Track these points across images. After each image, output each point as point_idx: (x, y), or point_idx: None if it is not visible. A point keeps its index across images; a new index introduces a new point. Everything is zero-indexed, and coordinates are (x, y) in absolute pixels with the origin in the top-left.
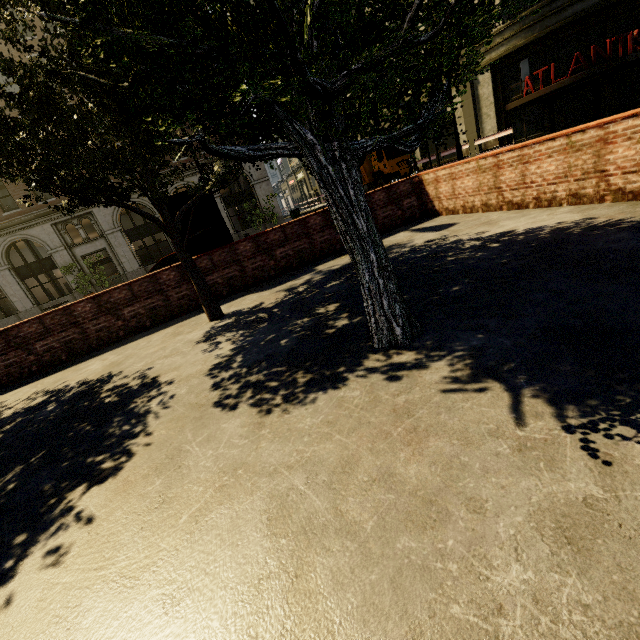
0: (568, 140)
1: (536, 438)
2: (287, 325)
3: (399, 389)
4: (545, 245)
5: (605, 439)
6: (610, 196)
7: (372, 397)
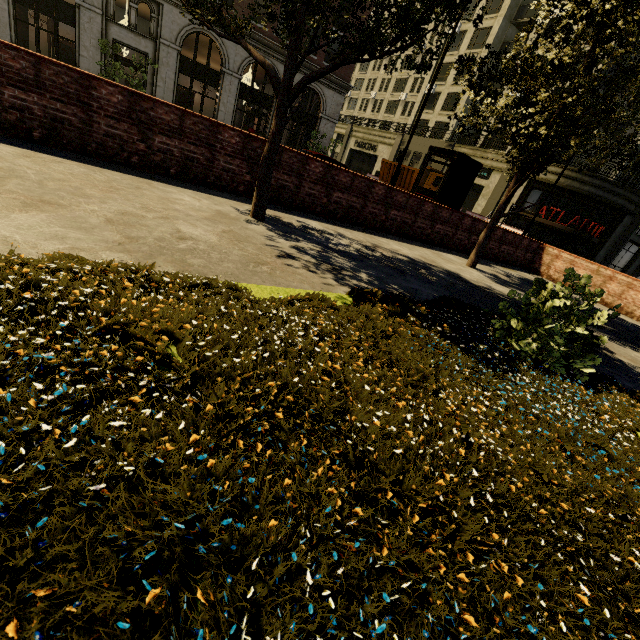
0: None
1: None
2: None
3: None
4: None
5: None
6: None
7: None
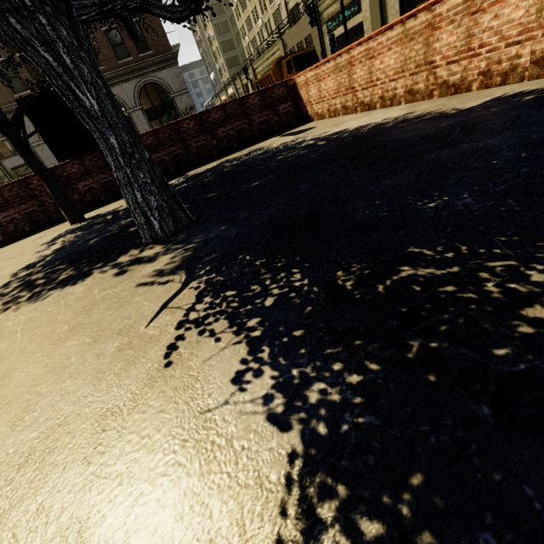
0: (403, 28)
1: (147, 335)
2: (112, 225)
3: (112, 284)
4: (355, 139)
5: (196, 335)
6: (437, 91)
7: (86, 293)
